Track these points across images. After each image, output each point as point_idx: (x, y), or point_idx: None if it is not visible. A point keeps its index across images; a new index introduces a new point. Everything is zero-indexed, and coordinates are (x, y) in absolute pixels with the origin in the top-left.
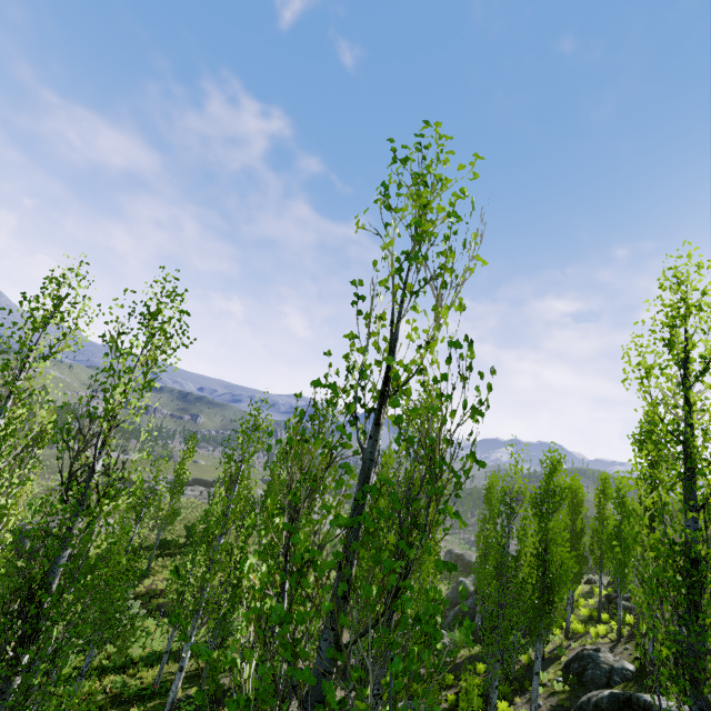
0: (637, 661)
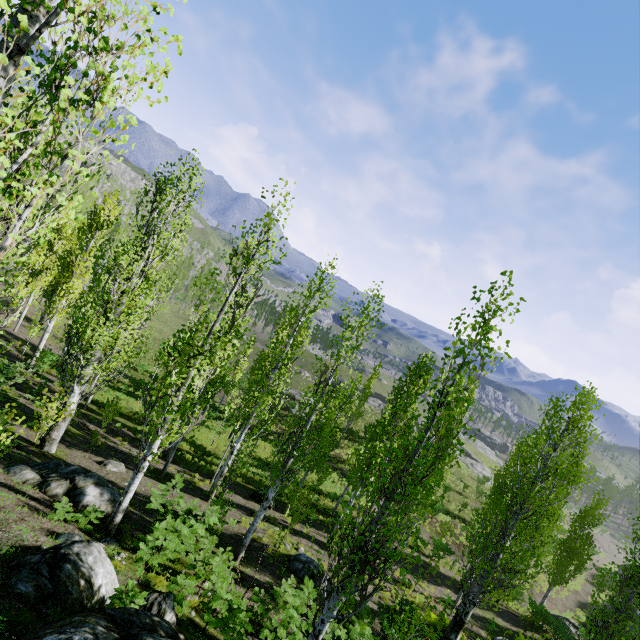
0: None
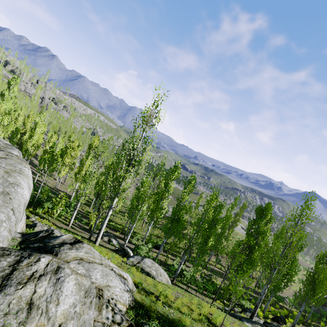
0: None
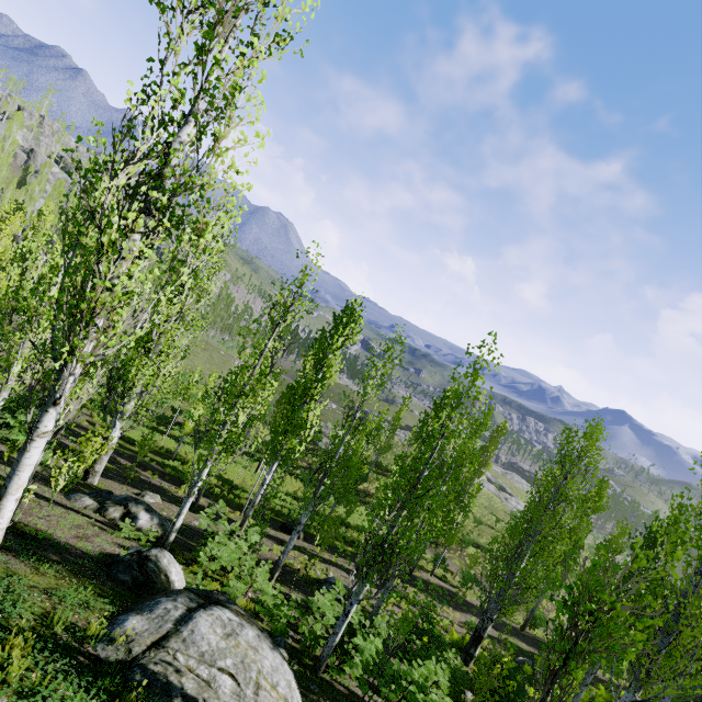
0: None
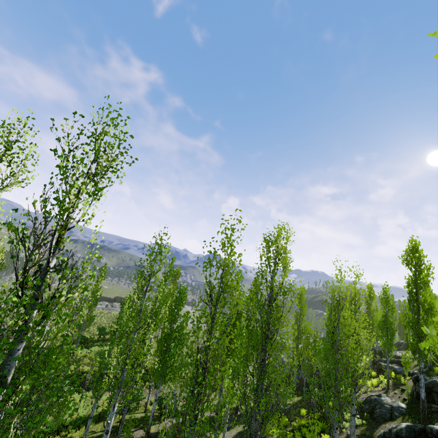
0: (405, 401)
